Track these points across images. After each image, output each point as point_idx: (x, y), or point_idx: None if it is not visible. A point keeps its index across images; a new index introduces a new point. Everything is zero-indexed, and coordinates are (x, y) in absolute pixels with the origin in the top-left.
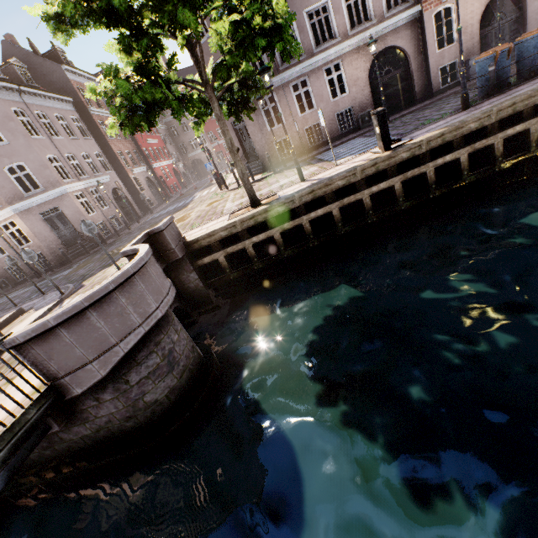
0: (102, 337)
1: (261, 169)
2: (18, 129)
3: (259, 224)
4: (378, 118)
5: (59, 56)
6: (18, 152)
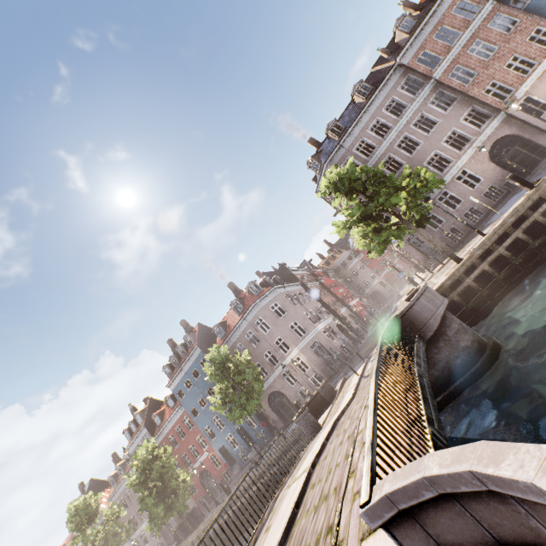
0: (429, 309)
1: (443, 257)
2: (290, 304)
3: (469, 268)
4: (511, 179)
5: (284, 267)
6: (292, 316)
